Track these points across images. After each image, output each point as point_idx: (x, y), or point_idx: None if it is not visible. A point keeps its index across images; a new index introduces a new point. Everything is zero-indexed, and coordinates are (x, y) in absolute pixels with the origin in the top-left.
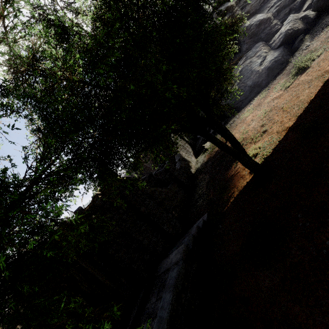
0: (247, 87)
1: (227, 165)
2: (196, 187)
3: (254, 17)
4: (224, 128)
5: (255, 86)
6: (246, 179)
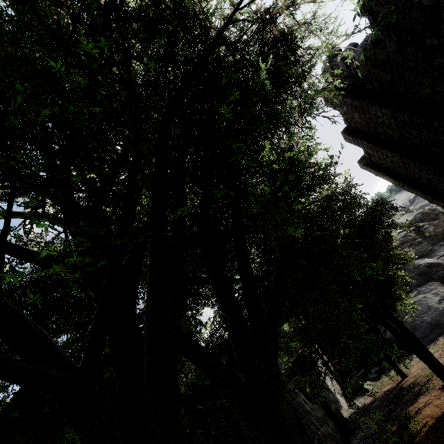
0: (425, 323)
1: (409, 400)
2: (356, 430)
3: (421, 259)
4: (404, 325)
5: (436, 324)
6: (443, 406)
